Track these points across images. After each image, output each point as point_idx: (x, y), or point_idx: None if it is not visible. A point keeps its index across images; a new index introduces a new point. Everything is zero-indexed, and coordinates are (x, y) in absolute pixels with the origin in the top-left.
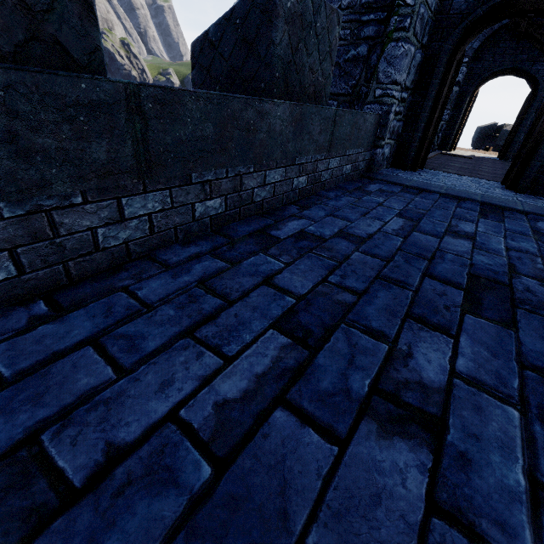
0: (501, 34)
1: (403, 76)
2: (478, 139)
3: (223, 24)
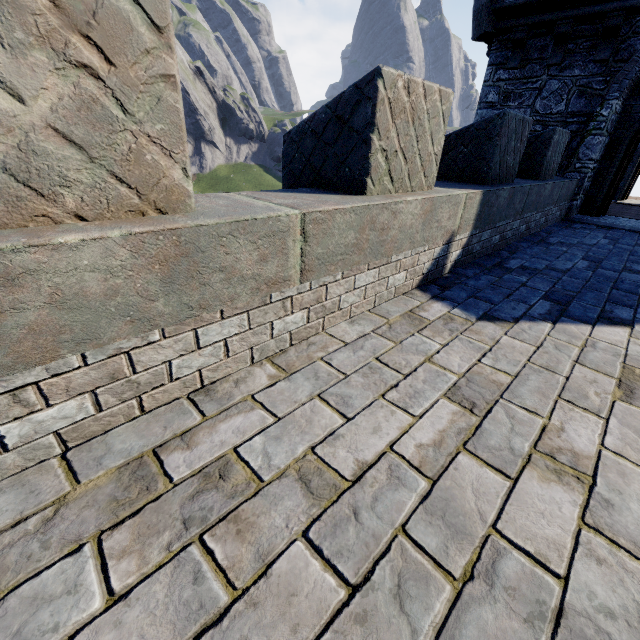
0: None
1: (596, 155)
2: None
3: None
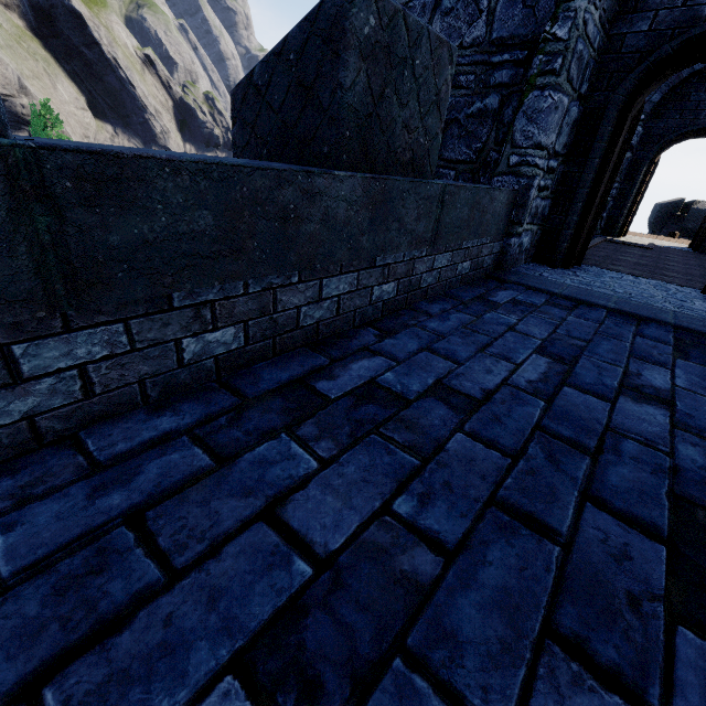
0: (692, 83)
1: (551, 137)
2: (656, 220)
3: (273, 61)
